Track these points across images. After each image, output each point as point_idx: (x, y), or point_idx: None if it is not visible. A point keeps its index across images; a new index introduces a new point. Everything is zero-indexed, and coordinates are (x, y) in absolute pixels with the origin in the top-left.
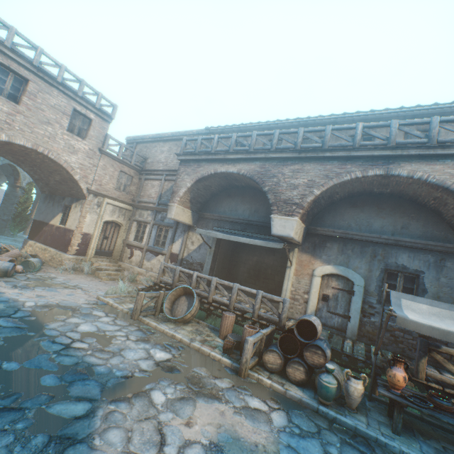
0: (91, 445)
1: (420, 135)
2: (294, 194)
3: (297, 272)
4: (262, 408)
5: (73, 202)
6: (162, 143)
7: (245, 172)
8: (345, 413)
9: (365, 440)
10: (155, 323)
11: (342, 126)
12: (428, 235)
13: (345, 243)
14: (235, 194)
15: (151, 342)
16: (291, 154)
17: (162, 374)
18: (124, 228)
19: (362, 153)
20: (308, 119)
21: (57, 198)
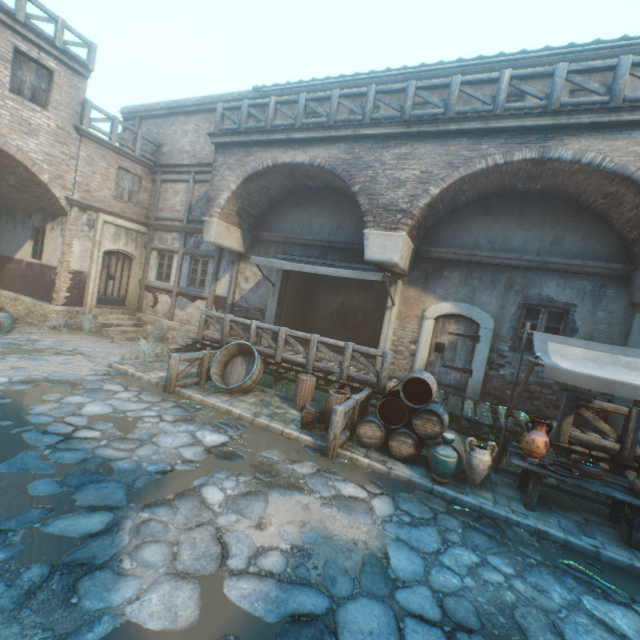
0: (117, 570)
1: (598, 89)
2: (400, 196)
3: (401, 314)
4: (359, 495)
5: (47, 222)
6: (183, 118)
7: (322, 161)
8: (466, 491)
9: (493, 521)
10: (201, 396)
11: (479, 77)
12: (588, 252)
13: (471, 270)
14: (308, 200)
15: (197, 423)
16: (396, 129)
17: (216, 464)
18: (138, 261)
19: (506, 123)
20: (421, 69)
21: (18, 217)
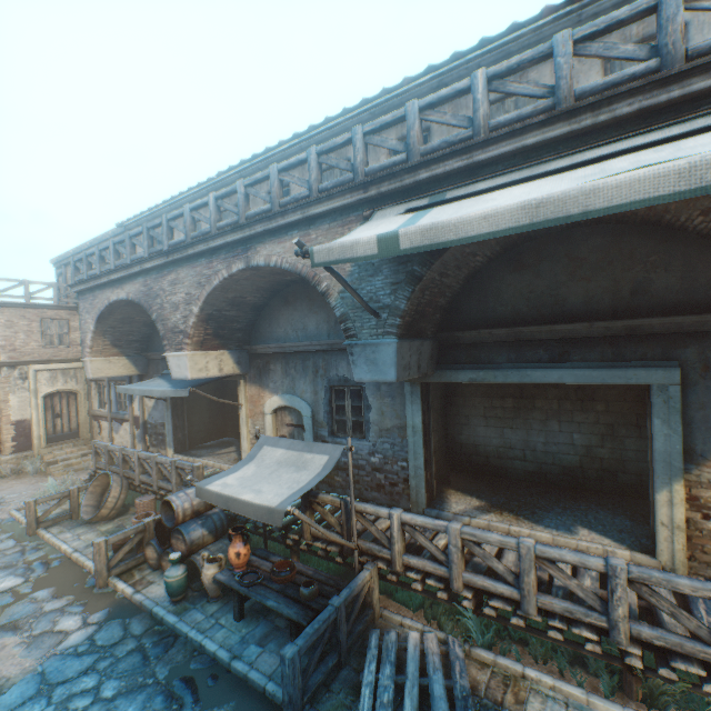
0: None
1: (266, 197)
2: (179, 318)
3: (251, 412)
4: (70, 628)
5: None
6: None
7: (133, 295)
8: (196, 606)
9: (175, 639)
10: (50, 535)
11: (198, 203)
12: None
13: (288, 360)
14: None
15: (15, 567)
16: (162, 260)
17: None
18: (83, 394)
19: (218, 242)
20: (213, 181)
21: None
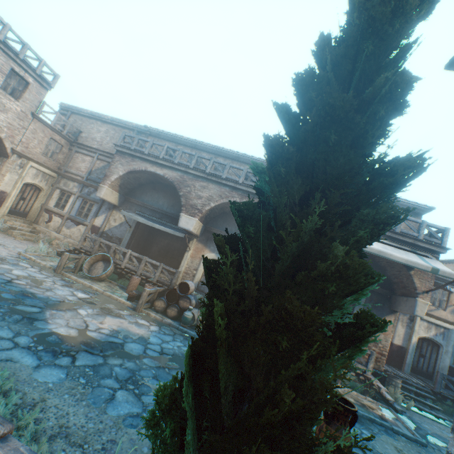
0: (47, 322)
1: None
2: (199, 202)
3: (193, 255)
4: (146, 324)
5: None
6: (100, 123)
7: (169, 176)
8: (193, 331)
9: None
10: (76, 277)
11: (237, 166)
12: None
13: None
14: (160, 188)
15: (74, 288)
16: (203, 175)
17: (84, 304)
18: (45, 192)
19: (242, 187)
20: (223, 149)
21: None
